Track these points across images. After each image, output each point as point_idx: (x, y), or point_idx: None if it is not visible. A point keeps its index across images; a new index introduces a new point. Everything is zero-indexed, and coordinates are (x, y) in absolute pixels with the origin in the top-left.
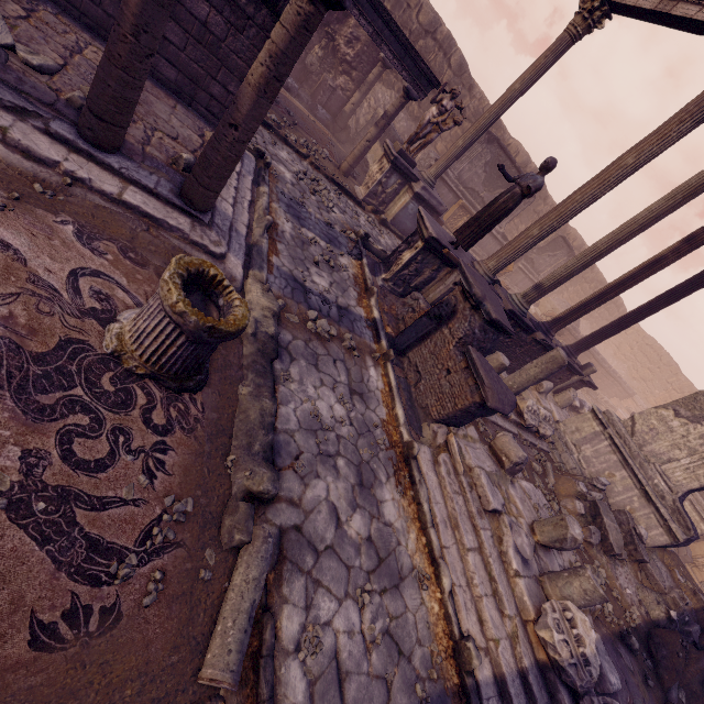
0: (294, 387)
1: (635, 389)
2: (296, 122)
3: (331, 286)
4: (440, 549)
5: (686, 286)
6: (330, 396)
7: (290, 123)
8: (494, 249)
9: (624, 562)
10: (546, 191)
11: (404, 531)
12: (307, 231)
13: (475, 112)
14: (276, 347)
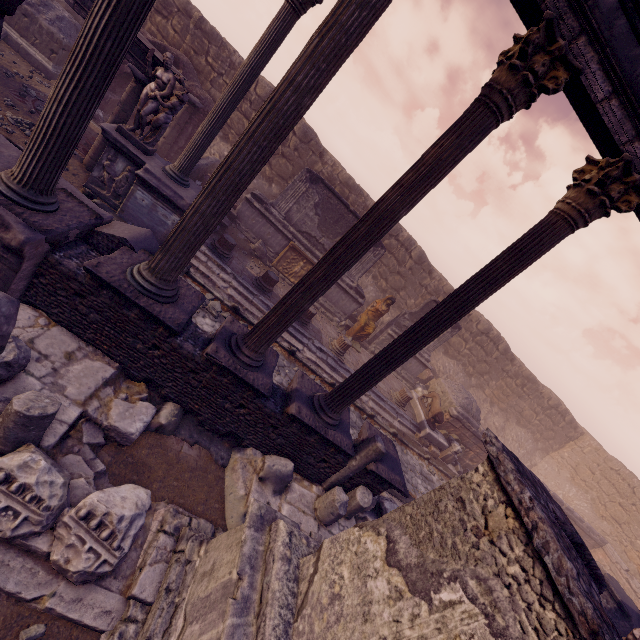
0: None
1: (607, 535)
2: (32, 110)
3: None
4: None
5: (475, 278)
6: None
7: (23, 109)
8: (350, 306)
9: None
10: (428, 264)
11: None
12: None
13: (330, 177)
14: None
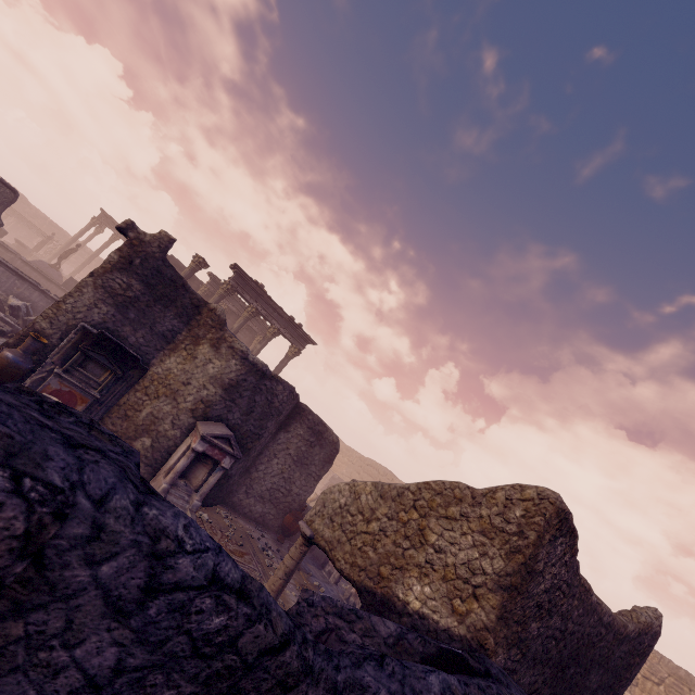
0: None
1: None
2: None
3: None
4: None
5: None
6: None
7: None
8: None
9: None
10: None
11: None
12: None
13: None
14: None
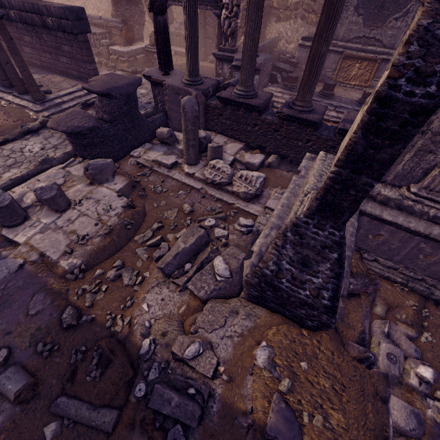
0: (25, 142)
1: None
2: None
3: None
4: (0, 185)
5: None
6: (39, 146)
7: None
8: None
9: (178, 288)
10: None
11: (3, 180)
12: None
13: None
14: (27, 130)
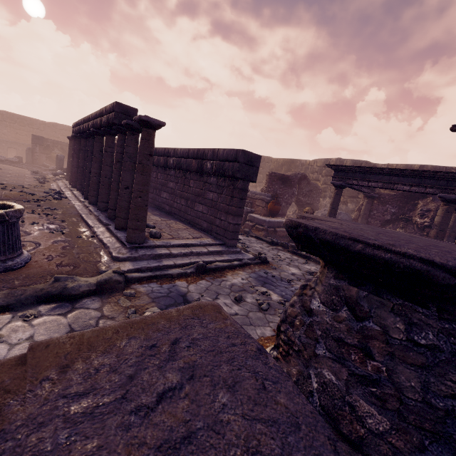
0: (17, 323)
1: None
2: None
3: (233, 315)
4: None
5: None
6: None
7: None
8: None
9: None
10: None
11: None
12: (264, 289)
13: None
14: (55, 292)
